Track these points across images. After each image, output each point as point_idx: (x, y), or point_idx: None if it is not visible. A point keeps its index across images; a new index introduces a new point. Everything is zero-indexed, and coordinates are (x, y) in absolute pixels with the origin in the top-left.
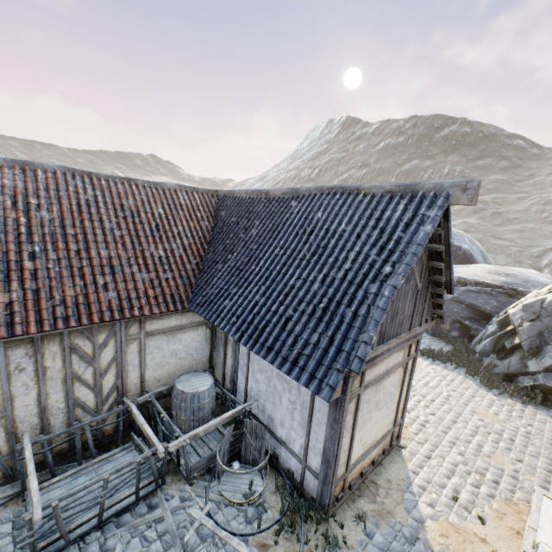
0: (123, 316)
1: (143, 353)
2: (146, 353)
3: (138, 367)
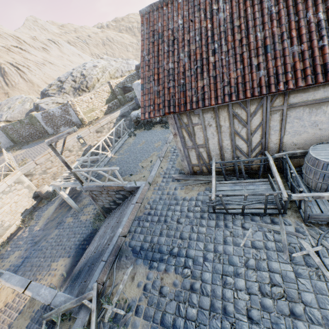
0: (269, 91)
1: (283, 122)
2: (286, 122)
3: (278, 132)
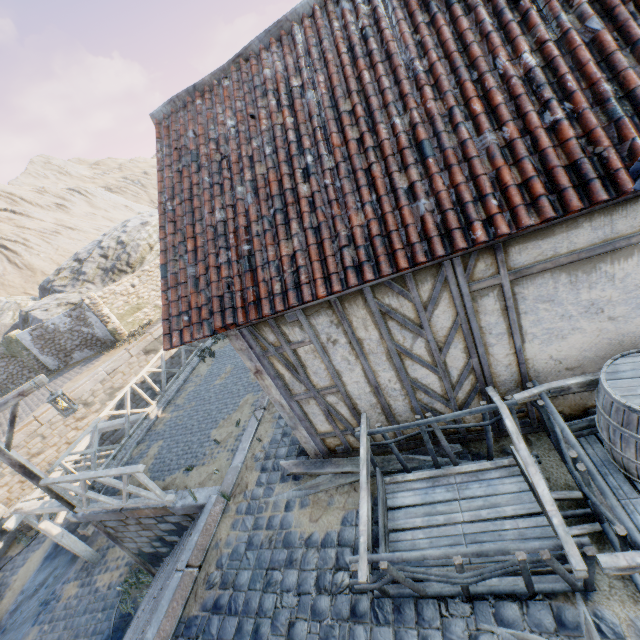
0: (452, 248)
1: (512, 312)
2: (518, 312)
3: (506, 338)
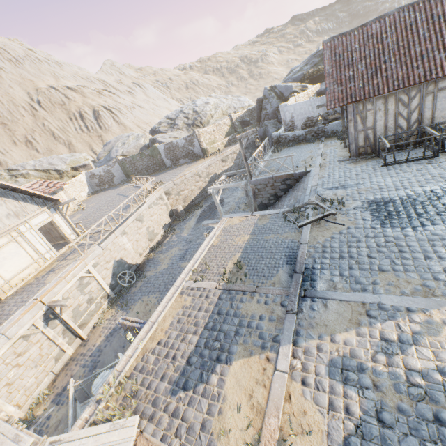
0: (425, 80)
1: (434, 101)
2: (436, 101)
3: (430, 110)
